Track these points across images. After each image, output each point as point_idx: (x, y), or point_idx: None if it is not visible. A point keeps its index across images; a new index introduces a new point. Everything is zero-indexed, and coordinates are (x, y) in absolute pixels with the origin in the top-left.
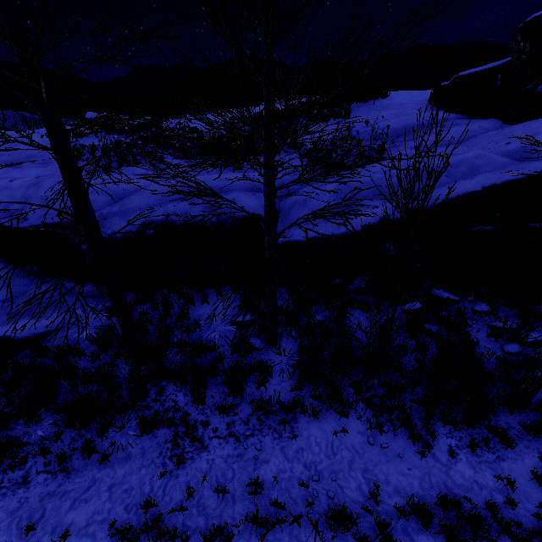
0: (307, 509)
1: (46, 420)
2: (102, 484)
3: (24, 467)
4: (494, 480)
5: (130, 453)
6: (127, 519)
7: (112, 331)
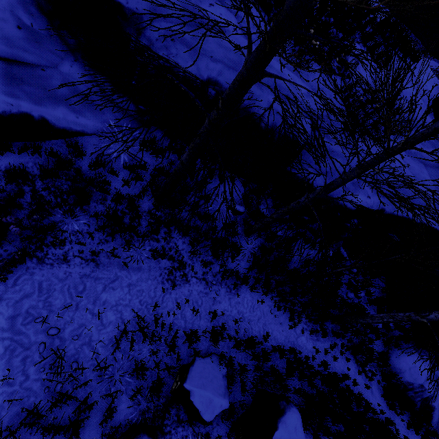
0: (234, 333)
1: (79, 217)
2: (123, 281)
3: (63, 248)
4: (311, 347)
5: (141, 267)
6: (141, 309)
7: (144, 167)
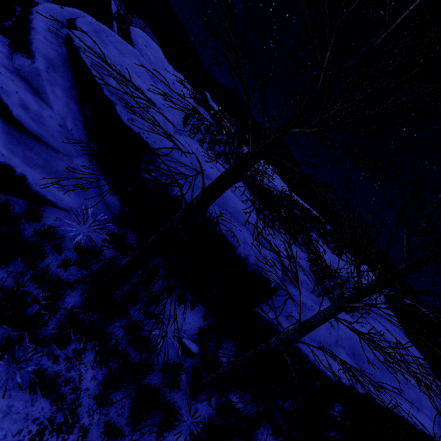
0: None
1: None
2: None
3: None
4: None
5: None
6: None
7: (98, 255)
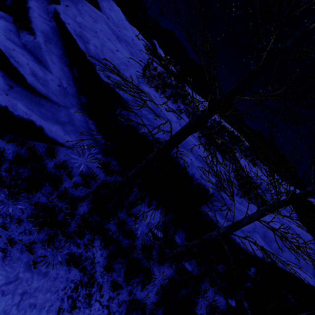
0: None
1: (19, 202)
2: (20, 286)
3: None
4: None
5: (48, 272)
6: None
7: (95, 178)
